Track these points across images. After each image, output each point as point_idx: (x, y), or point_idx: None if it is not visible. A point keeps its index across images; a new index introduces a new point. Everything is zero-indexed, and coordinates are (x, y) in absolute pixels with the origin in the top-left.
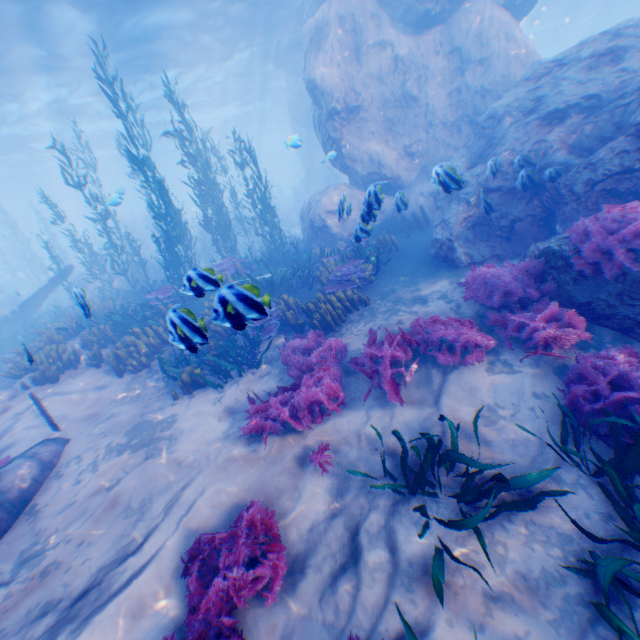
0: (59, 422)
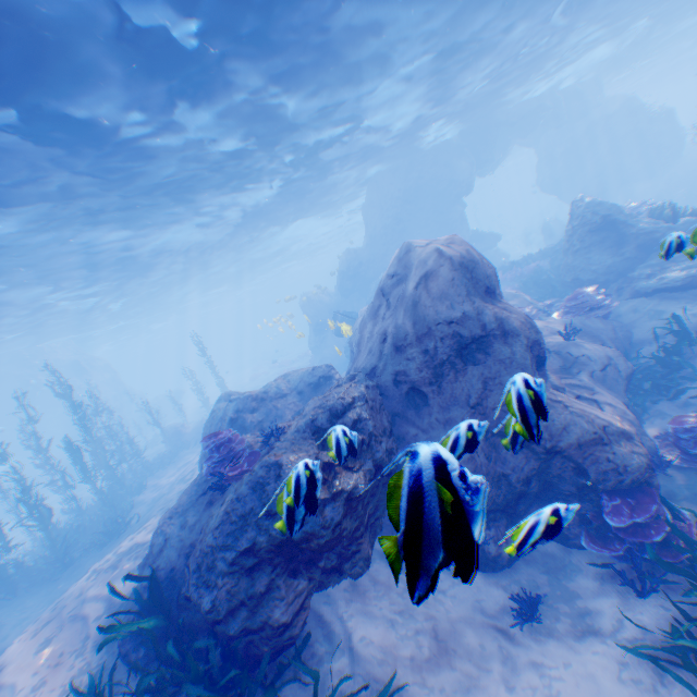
0: None
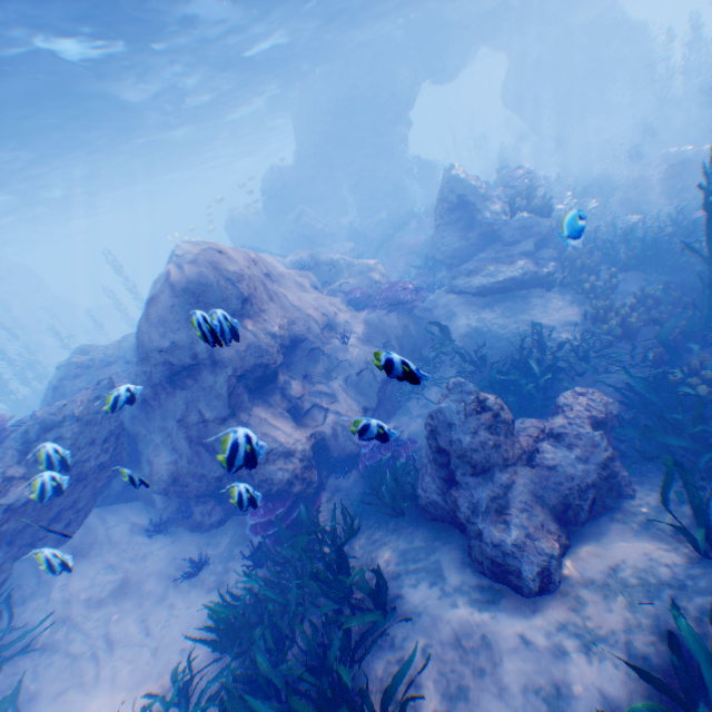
0: None
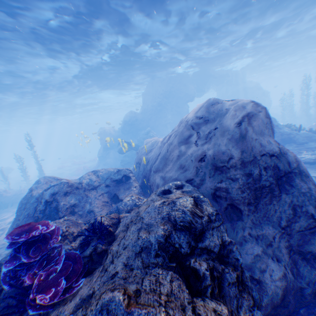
0: None
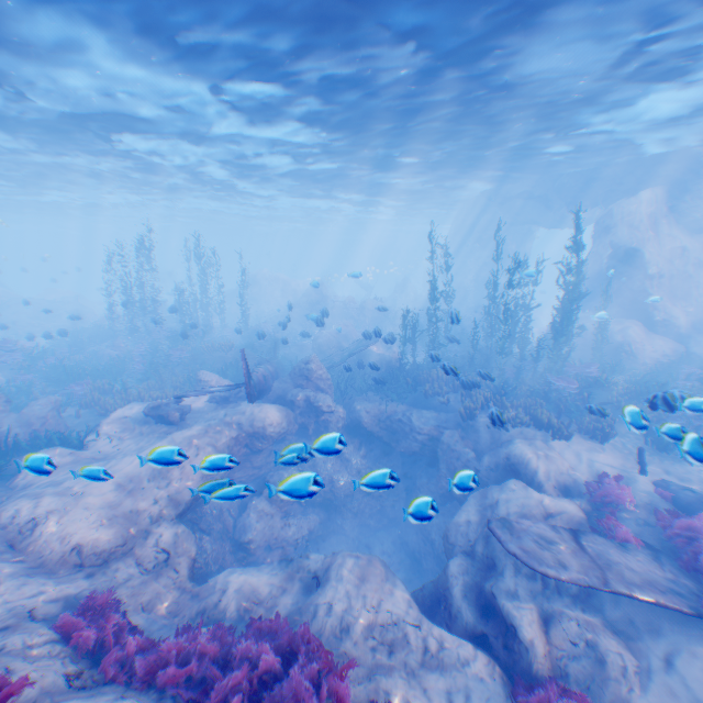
0: (629, 469)
